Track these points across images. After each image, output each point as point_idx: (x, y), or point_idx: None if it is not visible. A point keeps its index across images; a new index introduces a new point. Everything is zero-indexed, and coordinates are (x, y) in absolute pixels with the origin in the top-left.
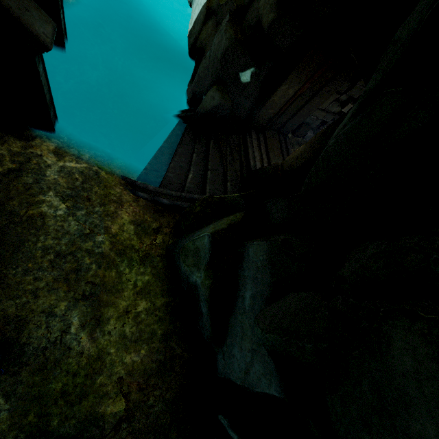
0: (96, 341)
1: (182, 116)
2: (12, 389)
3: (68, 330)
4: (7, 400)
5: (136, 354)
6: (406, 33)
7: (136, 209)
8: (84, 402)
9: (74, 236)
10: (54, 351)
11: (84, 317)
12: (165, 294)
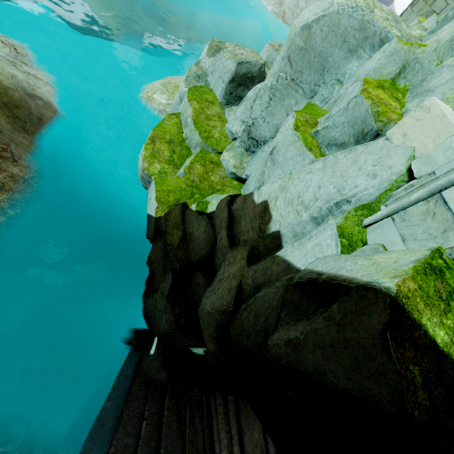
0: None
1: (133, 346)
2: None
3: None
4: None
5: None
6: None
7: None
8: None
9: None
10: None
11: None
12: None
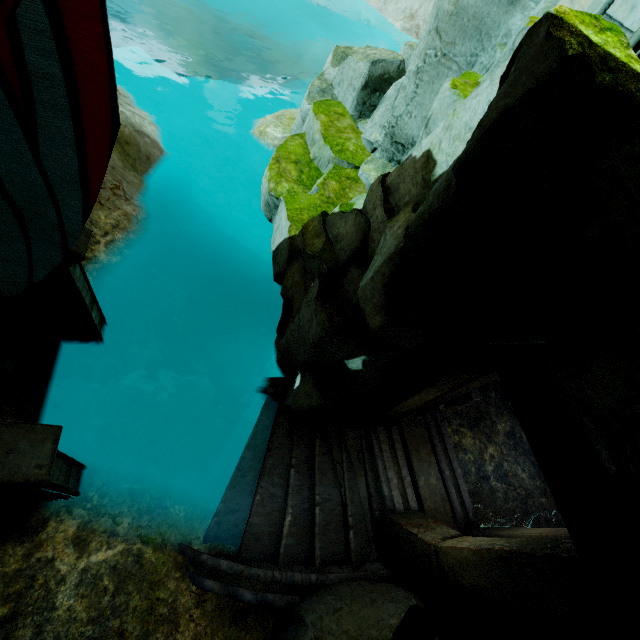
0: None
1: (270, 393)
2: None
3: None
4: None
5: None
6: None
7: (201, 626)
8: None
9: None
10: None
11: None
12: None
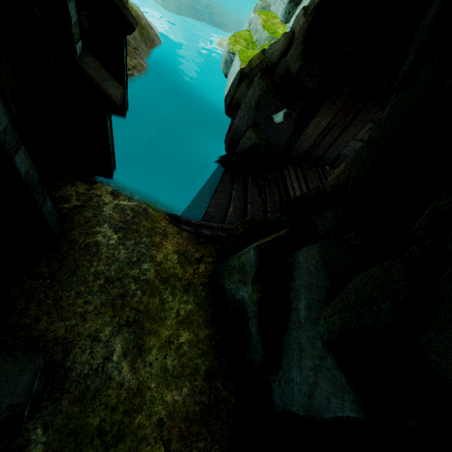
0: (137, 372)
1: (221, 160)
2: (51, 419)
3: (111, 358)
4: (45, 431)
5: (178, 392)
6: (430, 18)
7: (180, 240)
8: (120, 445)
9: (122, 264)
10: (95, 379)
11: (127, 345)
12: (209, 325)
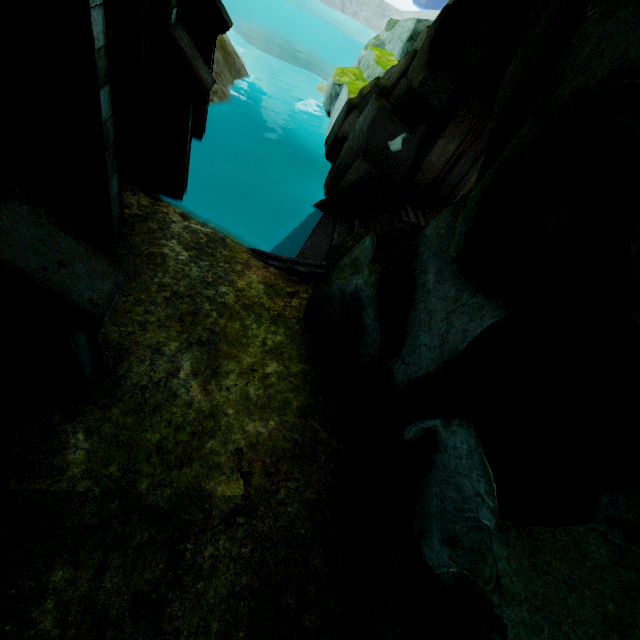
0: (210, 394)
1: (320, 203)
2: (97, 426)
3: (177, 374)
4: (88, 437)
5: (263, 424)
6: None
7: (267, 274)
8: (186, 468)
9: (194, 281)
10: (156, 393)
11: (198, 364)
12: (303, 360)
